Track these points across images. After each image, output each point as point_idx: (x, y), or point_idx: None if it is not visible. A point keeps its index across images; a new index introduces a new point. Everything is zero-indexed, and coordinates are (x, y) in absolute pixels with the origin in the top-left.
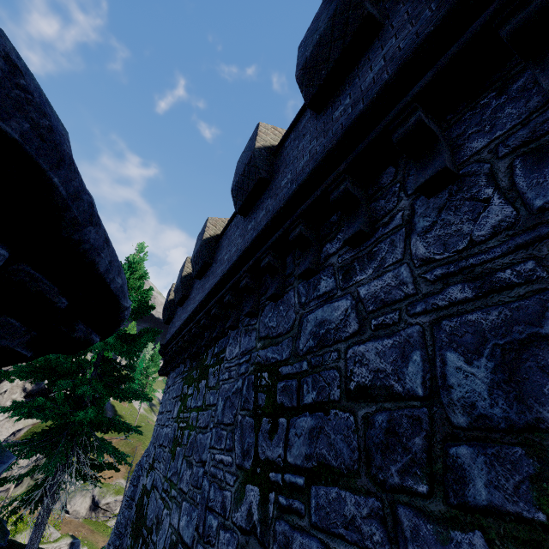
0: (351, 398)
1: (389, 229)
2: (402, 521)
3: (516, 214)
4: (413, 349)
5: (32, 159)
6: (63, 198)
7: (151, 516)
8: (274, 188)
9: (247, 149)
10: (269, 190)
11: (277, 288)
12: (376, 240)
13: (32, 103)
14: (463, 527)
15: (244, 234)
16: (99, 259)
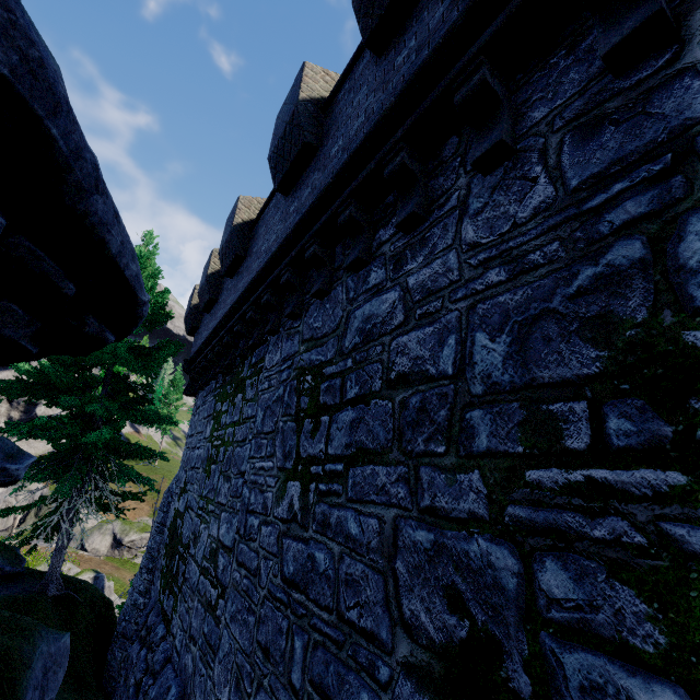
0: (391, 387)
1: (444, 211)
2: (422, 478)
3: (555, 194)
4: (449, 334)
5: (25, 103)
6: (63, 156)
7: (187, 534)
8: (322, 157)
9: (289, 101)
10: (317, 161)
11: (323, 283)
12: (430, 224)
13: (16, 26)
14: (467, 470)
15: (286, 218)
16: (110, 237)
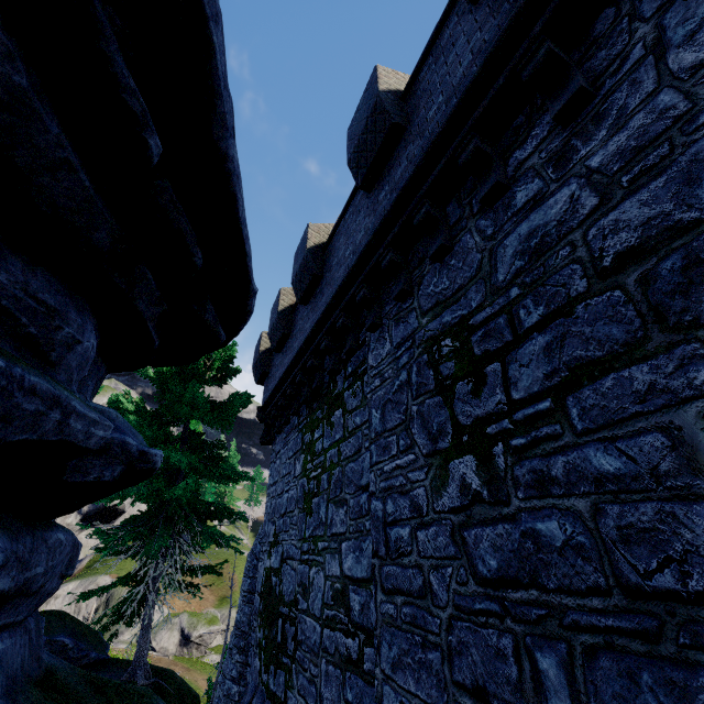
0: (609, 275)
1: (624, 72)
2: None
3: None
4: None
5: None
6: (217, 75)
7: (290, 589)
8: (414, 130)
9: (364, 103)
10: (407, 138)
11: (444, 239)
12: (603, 97)
13: None
14: None
15: (375, 208)
16: (239, 196)
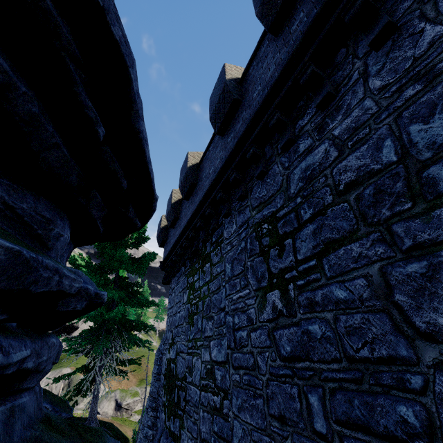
0: (342, 194)
1: (350, 85)
2: (397, 231)
3: None
4: (384, 140)
5: (123, 57)
6: (133, 92)
7: (182, 370)
8: (246, 103)
9: (218, 85)
10: (242, 107)
11: (263, 167)
12: (340, 97)
13: (120, 20)
14: (440, 205)
15: (226, 146)
16: (146, 150)
